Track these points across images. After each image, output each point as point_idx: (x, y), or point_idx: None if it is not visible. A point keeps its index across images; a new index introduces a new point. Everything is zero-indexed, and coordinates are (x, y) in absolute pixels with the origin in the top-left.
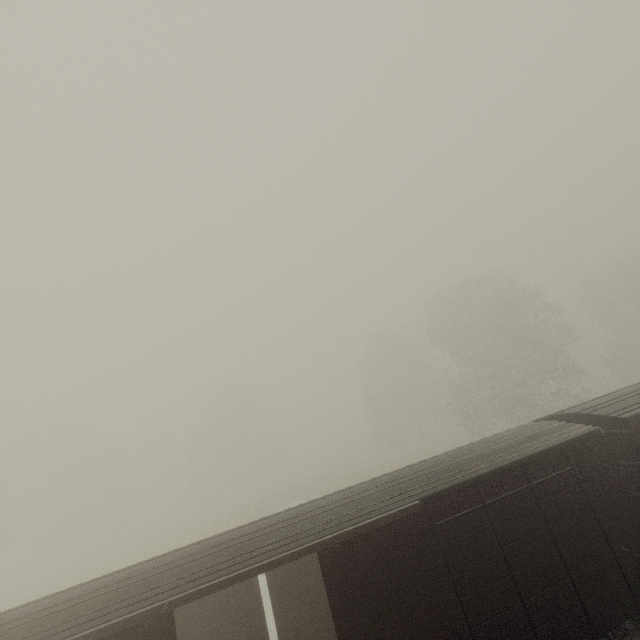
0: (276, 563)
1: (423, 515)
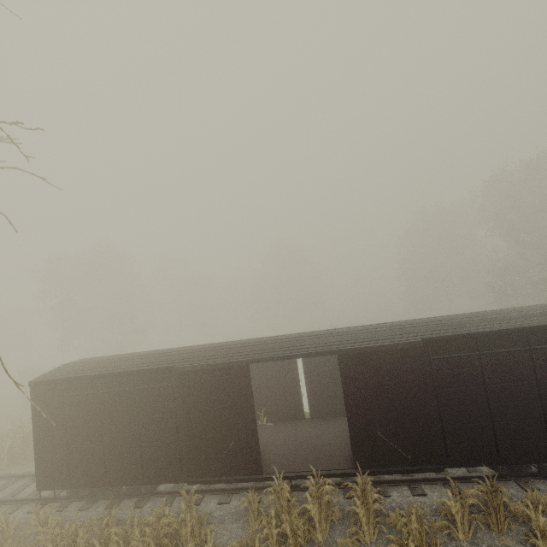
0: (310, 355)
1: (422, 350)
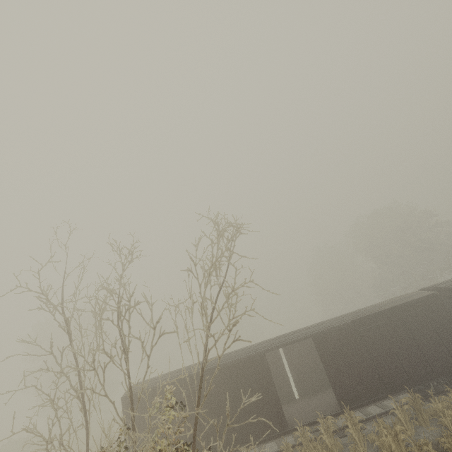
0: (298, 340)
1: (353, 327)
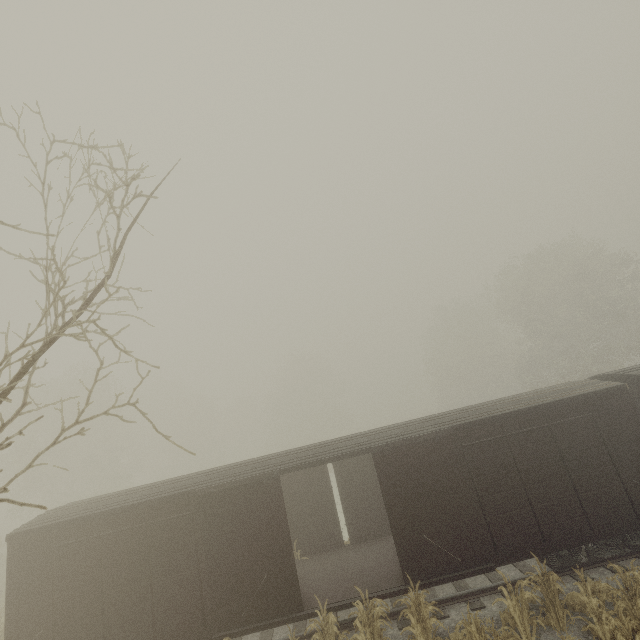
0: (344, 457)
1: (453, 438)
